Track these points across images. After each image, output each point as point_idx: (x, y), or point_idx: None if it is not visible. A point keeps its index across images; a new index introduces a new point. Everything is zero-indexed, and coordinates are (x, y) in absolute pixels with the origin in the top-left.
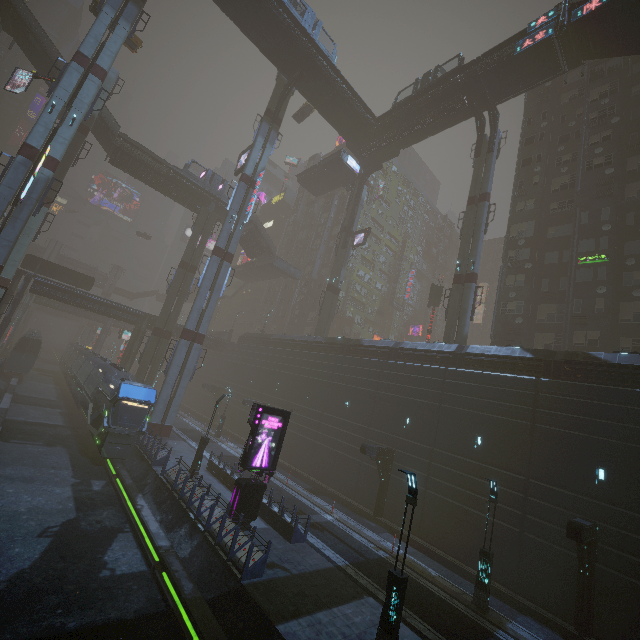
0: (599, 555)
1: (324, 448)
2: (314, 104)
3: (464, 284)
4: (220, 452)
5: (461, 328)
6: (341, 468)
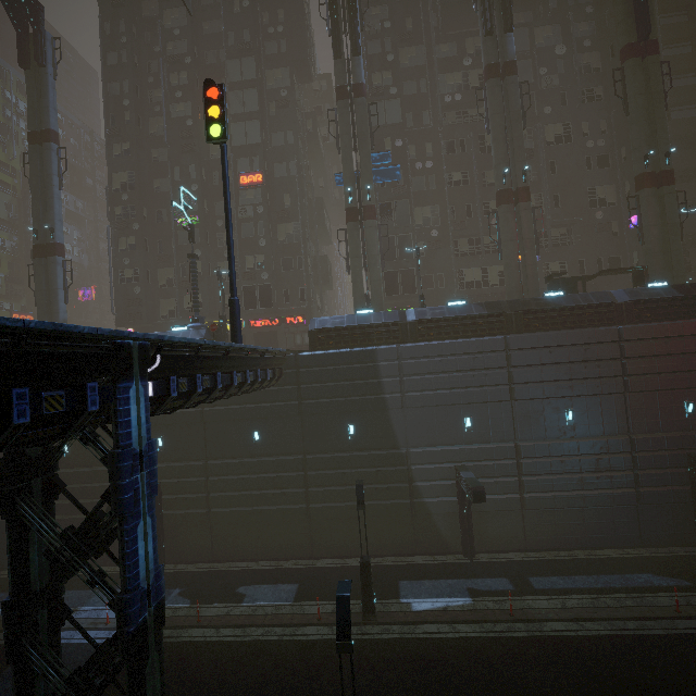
0: (165, 505)
1: None
2: None
3: (47, 258)
4: None
5: (55, 315)
6: None
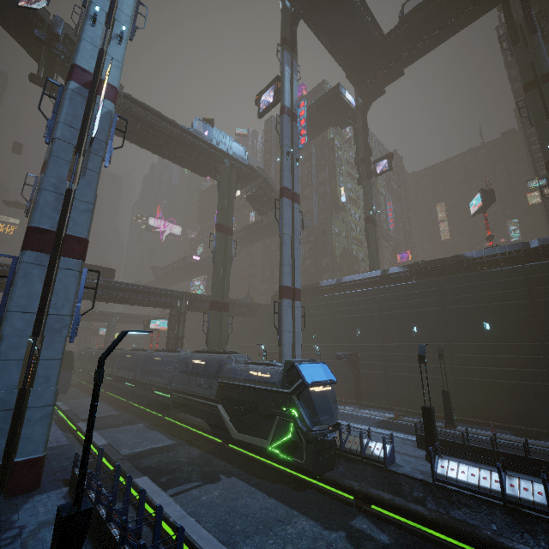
0: None
1: (476, 382)
2: (321, 31)
3: None
4: (365, 420)
5: None
6: (517, 399)
